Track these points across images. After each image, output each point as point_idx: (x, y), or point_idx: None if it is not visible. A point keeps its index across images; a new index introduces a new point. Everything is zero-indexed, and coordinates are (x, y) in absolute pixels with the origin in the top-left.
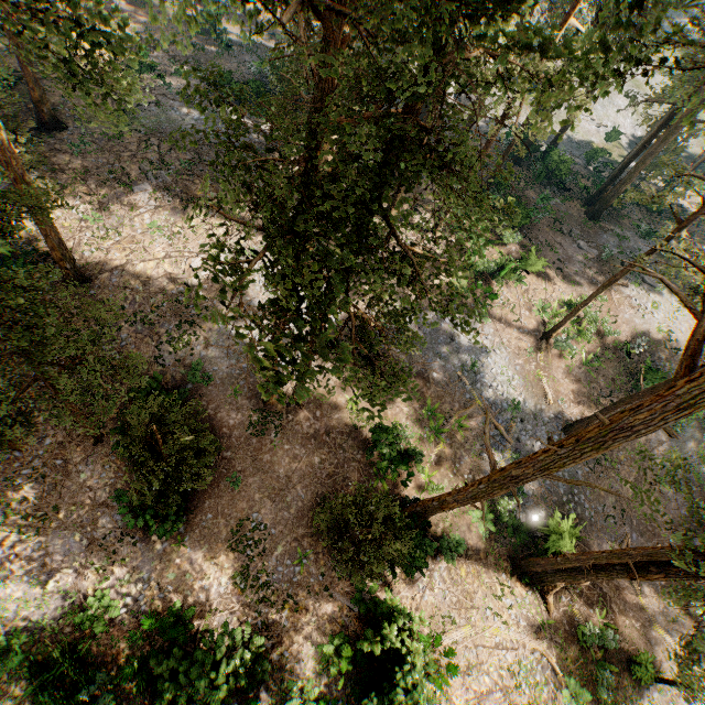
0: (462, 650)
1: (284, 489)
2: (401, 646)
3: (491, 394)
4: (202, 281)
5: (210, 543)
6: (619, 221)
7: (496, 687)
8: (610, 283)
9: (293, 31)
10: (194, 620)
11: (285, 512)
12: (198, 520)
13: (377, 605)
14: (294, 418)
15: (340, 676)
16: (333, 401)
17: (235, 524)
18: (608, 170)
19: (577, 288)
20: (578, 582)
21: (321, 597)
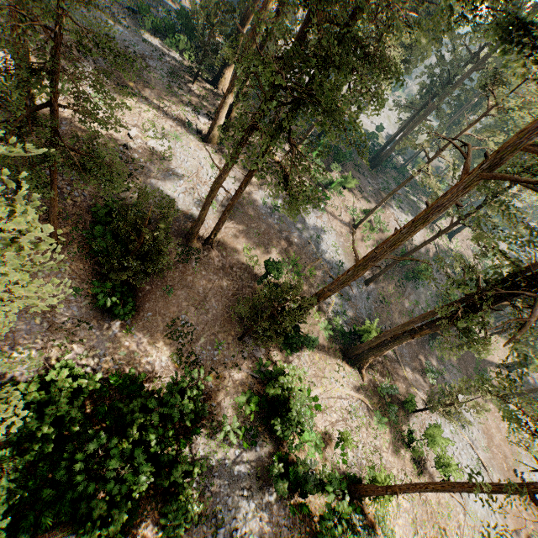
0: (320, 400)
1: (203, 301)
2: (292, 388)
3: (327, 257)
4: (137, 147)
5: (152, 333)
6: (386, 175)
7: (340, 420)
8: (393, 193)
9: None
10: (143, 384)
11: (205, 316)
12: (141, 316)
13: (272, 371)
14: (208, 254)
15: (251, 417)
16: (234, 247)
17: (169, 321)
18: (378, 147)
19: (369, 204)
20: (382, 352)
21: (233, 370)
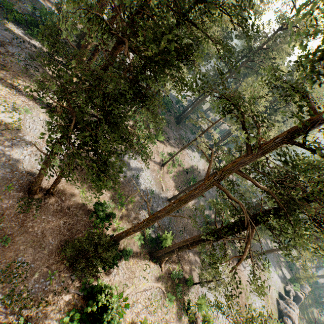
0: (130, 297)
1: (41, 241)
2: (106, 302)
3: (144, 187)
4: None
5: None
6: (185, 127)
7: (143, 307)
8: (184, 148)
9: (59, 4)
10: None
11: (41, 253)
12: None
13: (93, 288)
14: (49, 201)
15: None
16: (72, 192)
17: (4, 267)
18: (182, 108)
19: (173, 148)
20: (172, 255)
21: (62, 294)
